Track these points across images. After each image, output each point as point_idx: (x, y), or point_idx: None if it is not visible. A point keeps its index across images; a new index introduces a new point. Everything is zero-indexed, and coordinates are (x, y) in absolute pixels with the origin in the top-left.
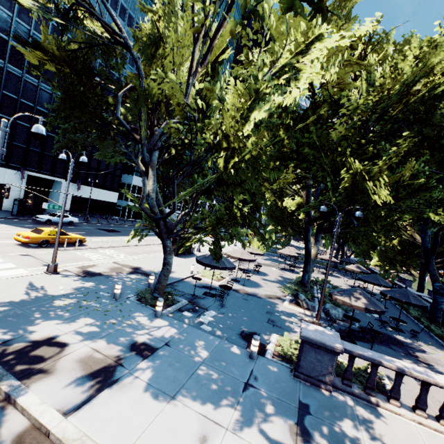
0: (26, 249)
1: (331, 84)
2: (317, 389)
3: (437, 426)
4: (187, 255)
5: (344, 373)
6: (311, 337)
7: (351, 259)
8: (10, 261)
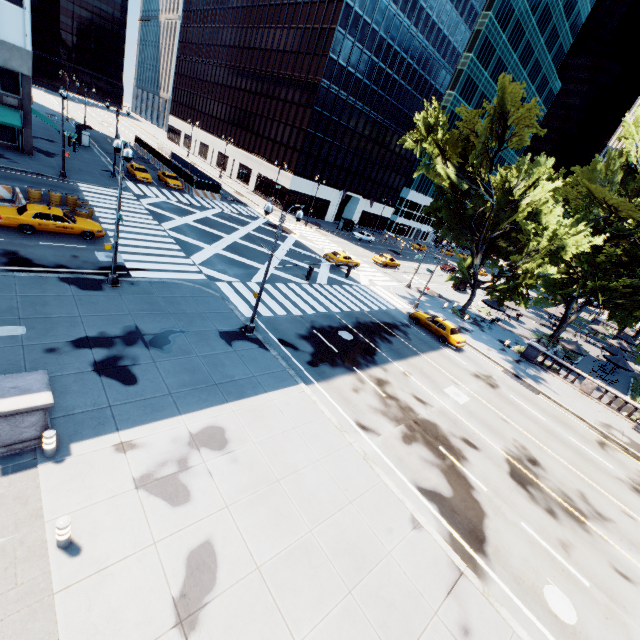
0: (381, 268)
1: (624, 213)
2: (527, 361)
3: (567, 383)
4: (462, 292)
5: (541, 361)
6: (532, 344)
7: (630, 338)
8: (386, 276)
